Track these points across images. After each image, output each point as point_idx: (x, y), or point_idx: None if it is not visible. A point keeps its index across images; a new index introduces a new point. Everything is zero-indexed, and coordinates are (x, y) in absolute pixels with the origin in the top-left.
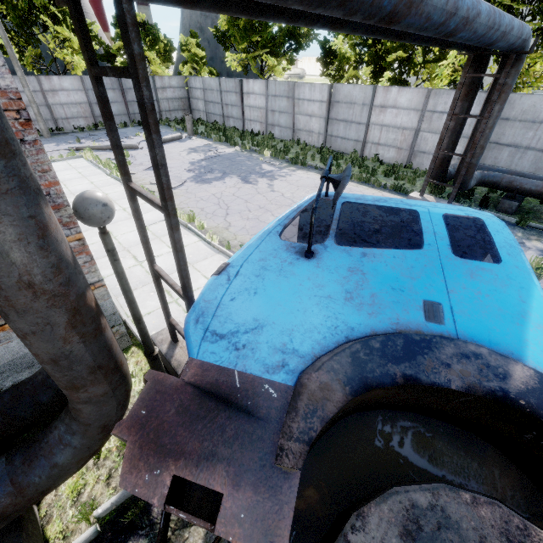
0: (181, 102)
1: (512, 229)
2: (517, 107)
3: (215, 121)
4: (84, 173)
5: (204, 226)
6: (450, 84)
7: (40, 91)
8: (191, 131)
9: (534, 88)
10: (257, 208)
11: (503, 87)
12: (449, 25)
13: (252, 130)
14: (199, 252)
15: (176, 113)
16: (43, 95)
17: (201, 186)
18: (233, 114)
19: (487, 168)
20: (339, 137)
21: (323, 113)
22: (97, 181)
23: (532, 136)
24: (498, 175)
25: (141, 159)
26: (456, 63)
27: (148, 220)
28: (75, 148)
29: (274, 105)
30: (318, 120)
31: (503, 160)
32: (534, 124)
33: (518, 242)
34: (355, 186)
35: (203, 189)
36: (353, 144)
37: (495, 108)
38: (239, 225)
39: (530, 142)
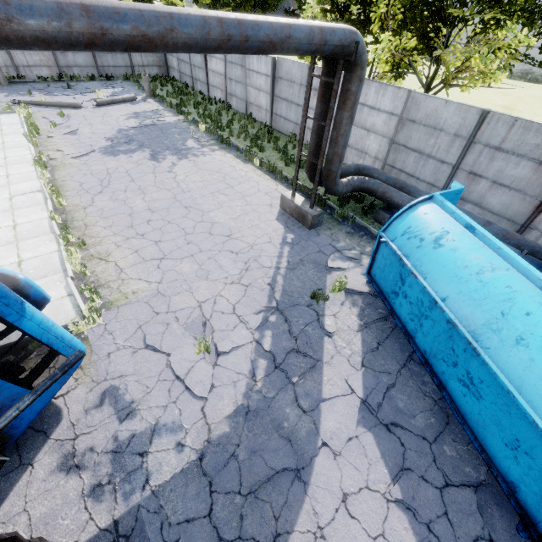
0: (157, 57)
1: (368, 242)
2: (423, 109)
3: (186, 83)
4: (5, 131)
5: (64, 203)
6: (391, 71)
7: None
8: (148, 93)
9: (472, 86)
10: (135, 189)
11: (347, 93)
12: (112, 44)
13: (215, 97)
14: (36, 229)
15: (150, 69)
16: None
17: (104, 158)
18: (200, 78)
19: (379, 173)
20: (282, 116)
21: (269, 88)
22: (10, 141)
23: (433, 143)
24: (377, 183)
25: (73, 121)
26: (393, 48)
27: (19, 190)
28: (18, 102)
29: (231, 73)
30: (265, 95)
31: (410, 166)
32: (436, 131)
33: (354, 257)
34: (258, 175)
35: (102, 162)
36: (293, 127)
37: (343, 114)
38: (100, 205)
39: (432, 150)
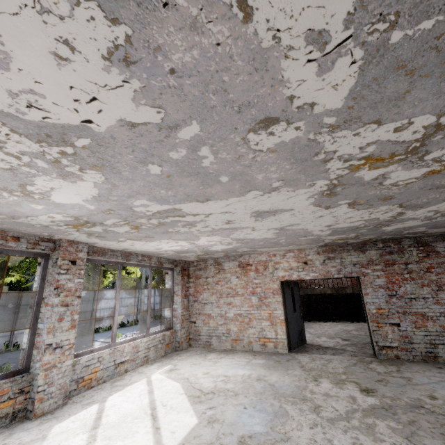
0: None
1: None
2: None
3: None
4: None
5: None
6: None
7: (137, 297)
8: None
9: None
10: None
11: None
12: None
13: None
14: None
15: None
16: (138, 299)
17: None
18: None
19: None
20: None
21: None
22: None
23: None
24: None
25: None
26: None
27: None
28: None
29: None
30: None
31: None
32: None
33: None
34: None
35: None
36: None
37: None
38: None
39: None
